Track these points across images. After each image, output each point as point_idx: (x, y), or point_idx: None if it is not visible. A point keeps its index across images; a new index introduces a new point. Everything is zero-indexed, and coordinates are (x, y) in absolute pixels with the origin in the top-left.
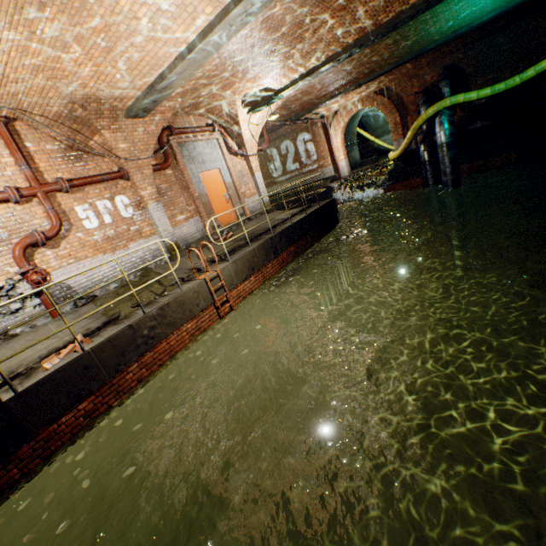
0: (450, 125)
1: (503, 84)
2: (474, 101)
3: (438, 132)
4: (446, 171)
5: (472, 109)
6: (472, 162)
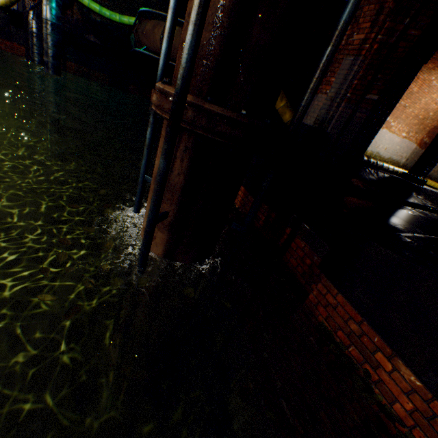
0: (58, 8)
1: (110, 12)
2: (87, 7)
3: (45, 5)
4: (49, 52)
5: (90, 20)
6: (80, 65)
